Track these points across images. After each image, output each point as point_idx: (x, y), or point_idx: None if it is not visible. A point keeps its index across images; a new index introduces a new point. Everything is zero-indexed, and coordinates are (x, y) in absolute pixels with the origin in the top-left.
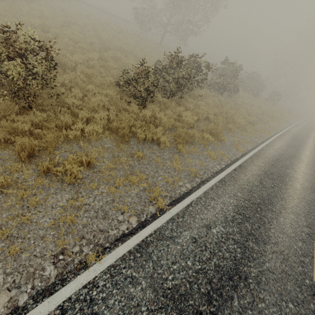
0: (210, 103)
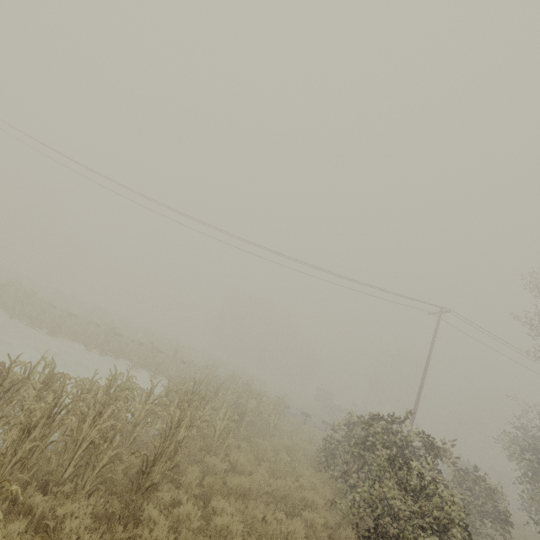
0: None
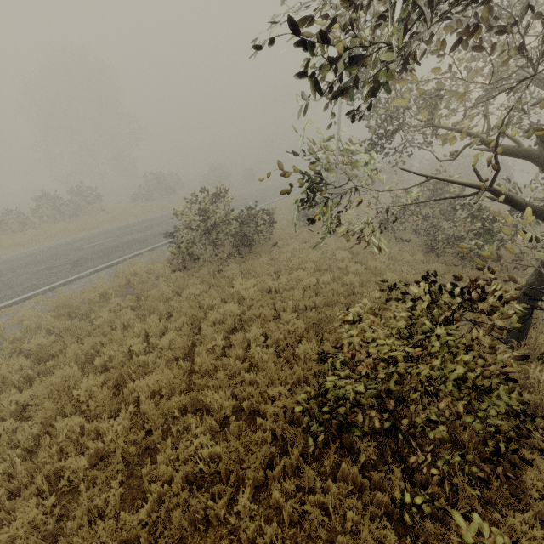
0: (117, 211)
